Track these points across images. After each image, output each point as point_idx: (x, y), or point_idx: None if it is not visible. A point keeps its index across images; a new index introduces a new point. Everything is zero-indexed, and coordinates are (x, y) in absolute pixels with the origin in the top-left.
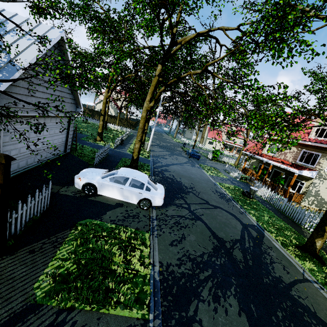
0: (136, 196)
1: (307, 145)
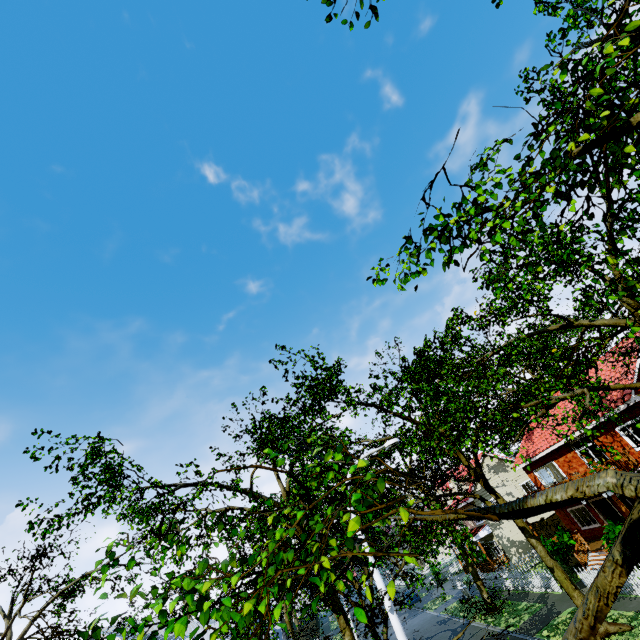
0: None
1: (466, 505)
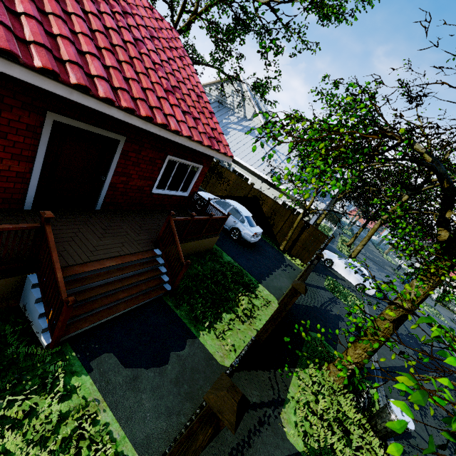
0: (356, 280)
1: None
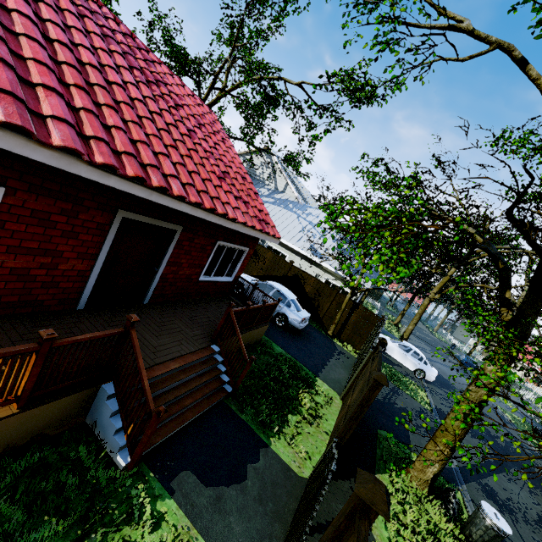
0: (414, 365)
1: None
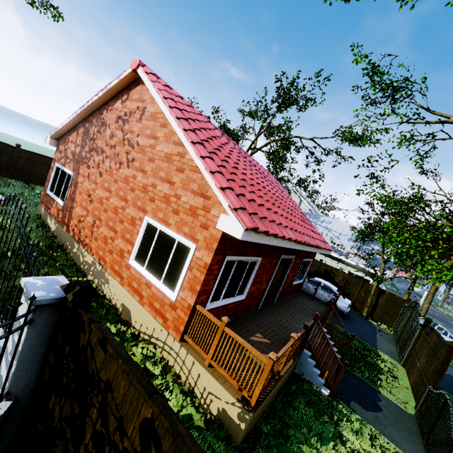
0: None
1: None
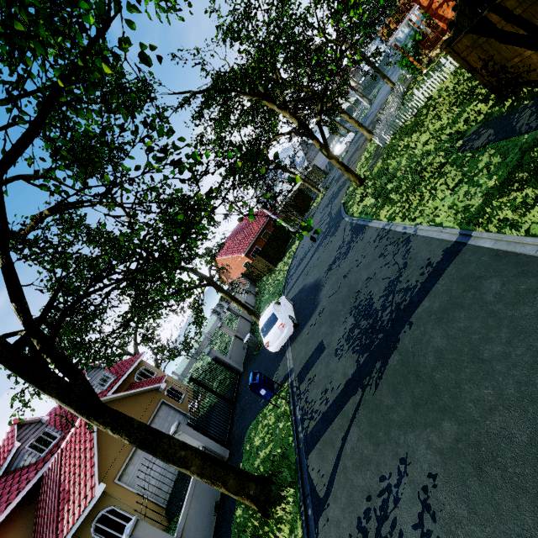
0: (344, 145)
1: None
